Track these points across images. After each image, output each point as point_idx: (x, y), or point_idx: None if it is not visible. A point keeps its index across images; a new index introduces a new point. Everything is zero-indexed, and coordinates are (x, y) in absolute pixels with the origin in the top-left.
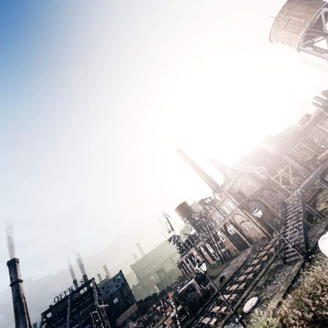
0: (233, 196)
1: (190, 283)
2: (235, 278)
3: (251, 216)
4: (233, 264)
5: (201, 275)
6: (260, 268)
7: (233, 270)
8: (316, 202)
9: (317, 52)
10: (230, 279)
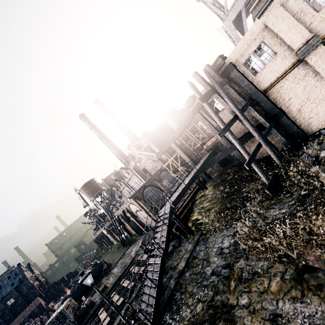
0: (140, 173)
1: (61, 309)
2: (116, 287)
3: (144, 206)
4: (127, 256)
5: (97, 269)
6: (132, 289)
7: (121, 271)
8: (194, 204)
9: (214, 6)
10: (112, 288)
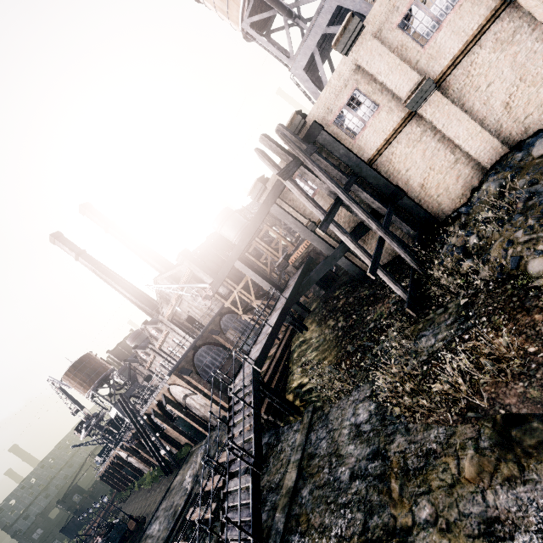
0: (182, 327)
1: None
2: None
3: (198, 384)
4: (176, 492)
5: (114, 539)
6: None
7: (167, 527)
8: (290, 360)
9: (274, 47)
10: None
